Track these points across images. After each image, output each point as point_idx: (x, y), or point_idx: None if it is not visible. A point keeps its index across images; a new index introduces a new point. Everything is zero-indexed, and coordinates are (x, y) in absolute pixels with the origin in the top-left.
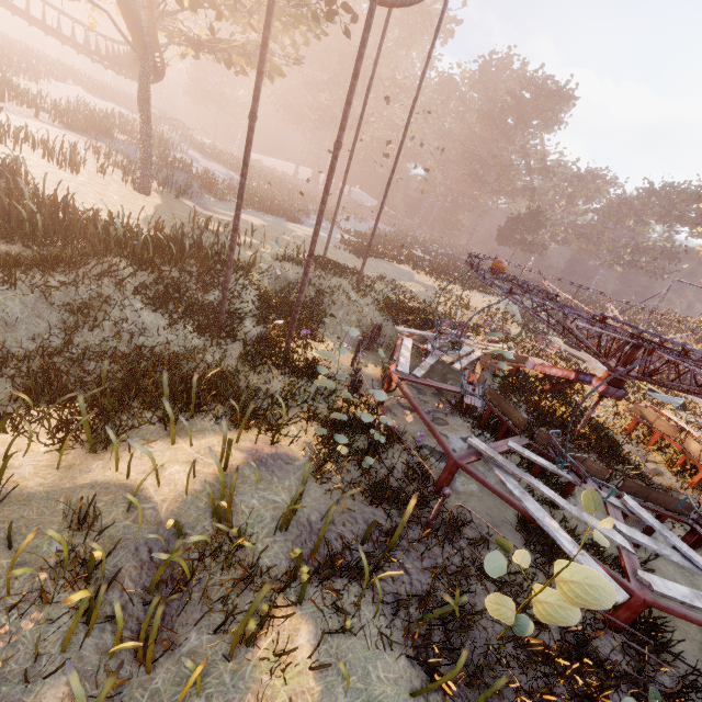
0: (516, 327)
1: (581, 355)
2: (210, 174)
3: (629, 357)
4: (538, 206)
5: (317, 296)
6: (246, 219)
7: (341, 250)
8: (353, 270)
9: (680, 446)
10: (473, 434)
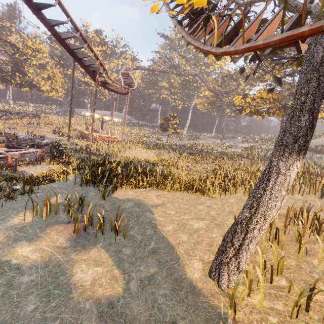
0: None
1: None
2: None
3: None
4: None
5: None
6: None
7: None
8: None
9: None
10: None
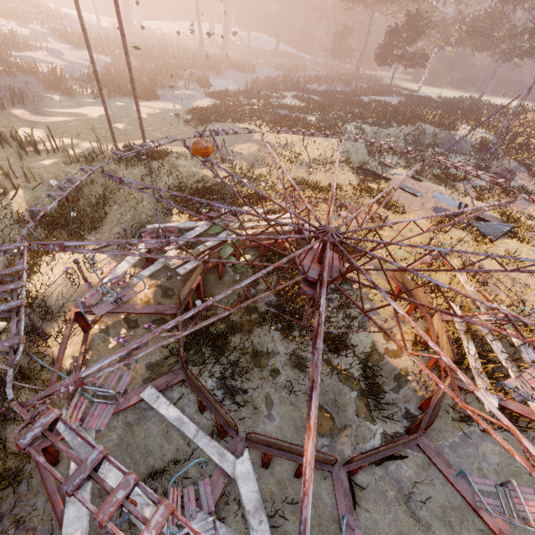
0: (345, 172)
1: (420, 187)
2: (70, 67)
3: (321, 252)
4: (417, 9)
5: (104, 197)
6: (85, 114)
7: (179, 124)
8: (158, 153)
9: (429, 321)
10: (167, 355)
